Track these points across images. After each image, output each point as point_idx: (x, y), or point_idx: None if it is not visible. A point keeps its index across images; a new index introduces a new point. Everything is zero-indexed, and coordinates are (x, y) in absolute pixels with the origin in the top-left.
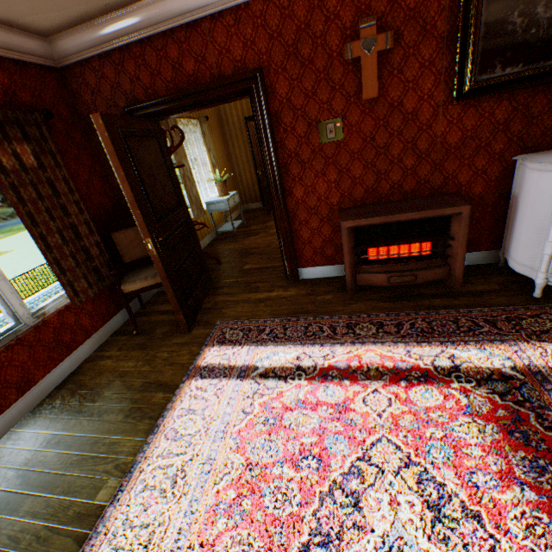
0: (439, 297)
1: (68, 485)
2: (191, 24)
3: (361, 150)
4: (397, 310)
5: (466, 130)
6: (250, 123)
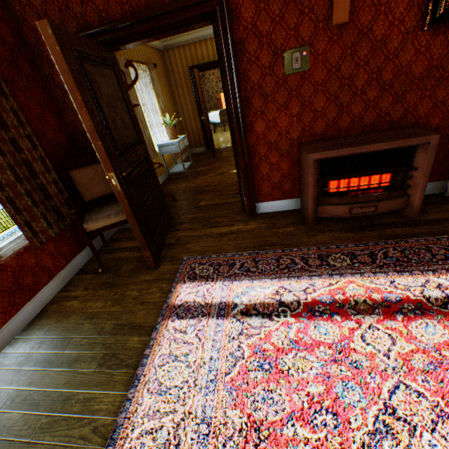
0: (399, 226)
1: None
2: None
3: (326, 81)
4: (362, 239)
5: (432, 59)
6: (196, 71)
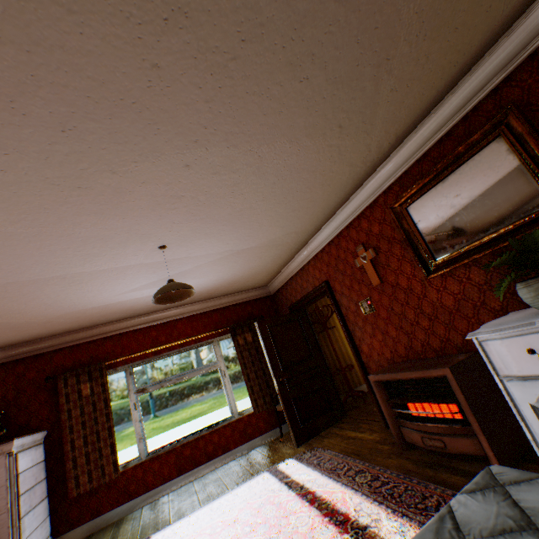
0: (463, 474)
1: (204, 496)
2: (302, 268)
3: (388, 316)
4: (411, 473)
5: (454, 293)
6: None
